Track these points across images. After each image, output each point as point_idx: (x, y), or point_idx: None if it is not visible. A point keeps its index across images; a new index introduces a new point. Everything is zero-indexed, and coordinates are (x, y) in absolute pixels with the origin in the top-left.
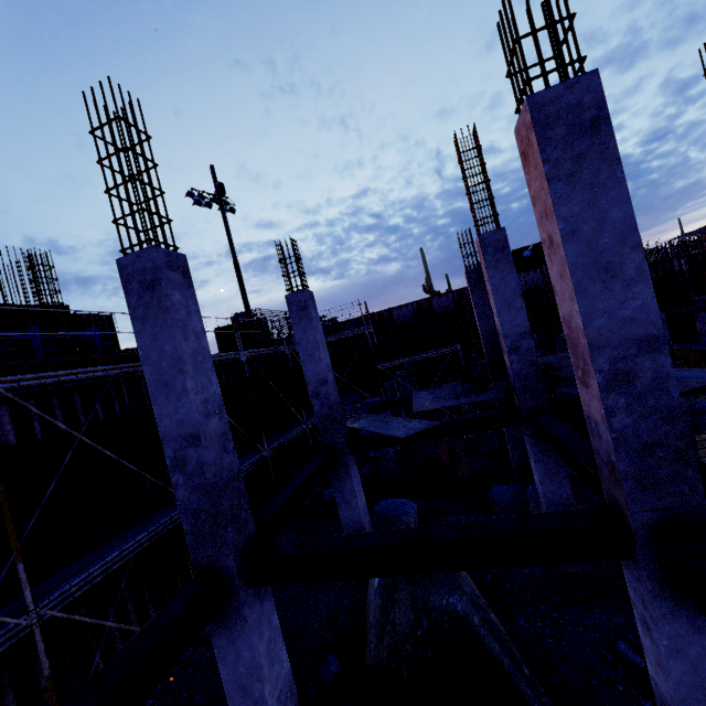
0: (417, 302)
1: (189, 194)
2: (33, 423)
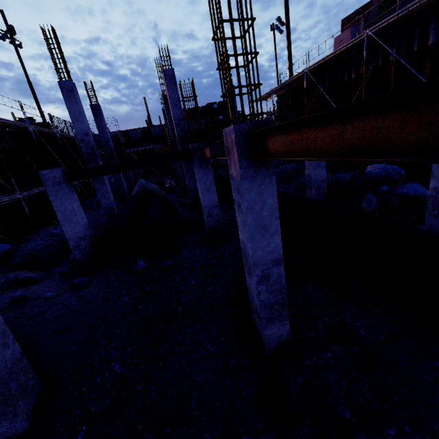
0: (143, 128)
1: None
2: None
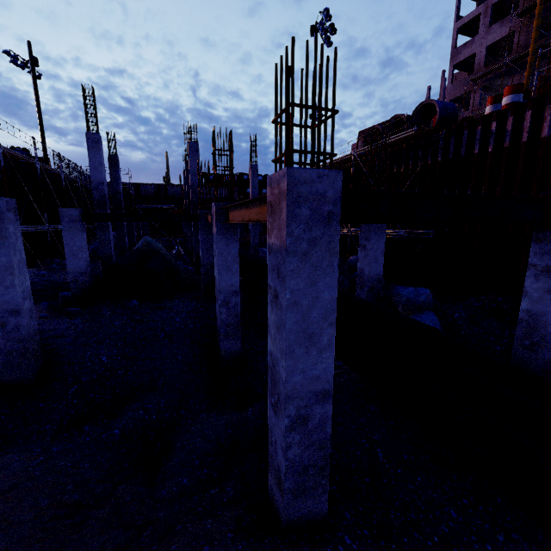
0: (158, 185)
1: (7, 53)
2: None
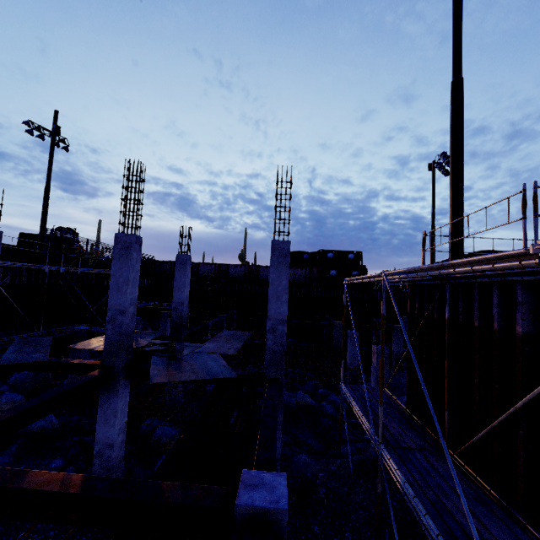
0: (219, 265)
1: (25, 123)
2: None
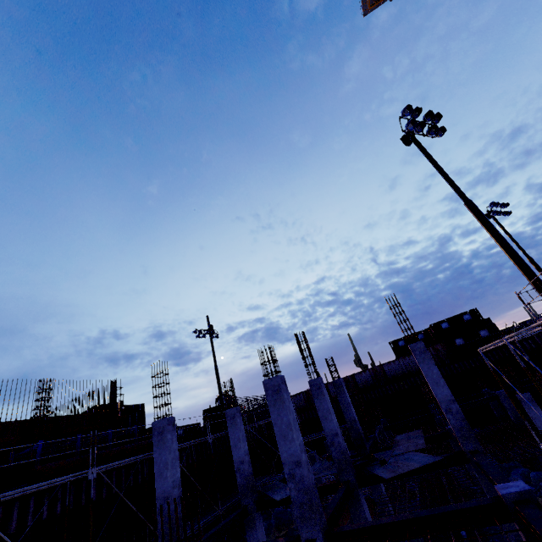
0: (345, 378)
1: (194, 332)
2: (103, 488)
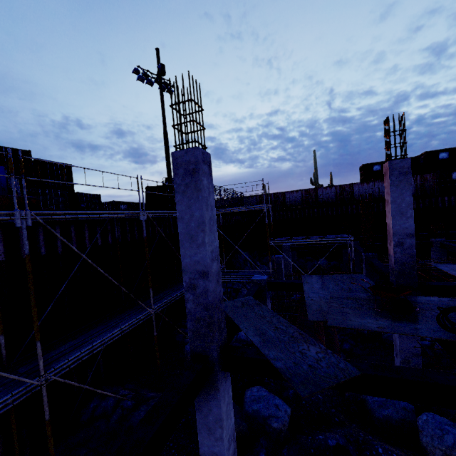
0: (306, 190)
1: (135, 71)
2: None
